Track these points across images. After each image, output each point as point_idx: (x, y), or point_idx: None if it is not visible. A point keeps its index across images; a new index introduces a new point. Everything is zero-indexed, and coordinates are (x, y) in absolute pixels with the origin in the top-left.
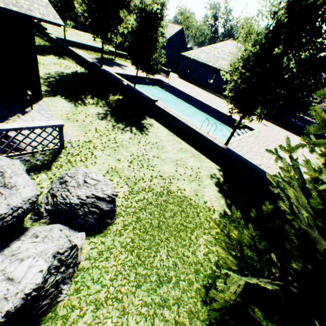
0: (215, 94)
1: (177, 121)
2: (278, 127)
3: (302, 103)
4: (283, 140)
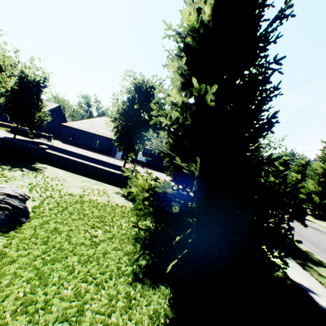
0: (103, 154)
1: (73, 162)
2: (156, 171)
3: None
4: (162, 177)
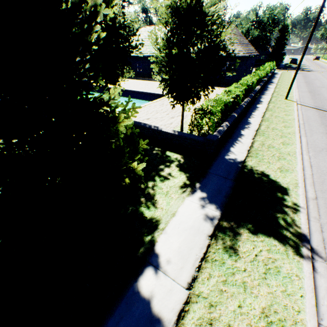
0: (146, 79)
1: None
2: None
3: None
4: None
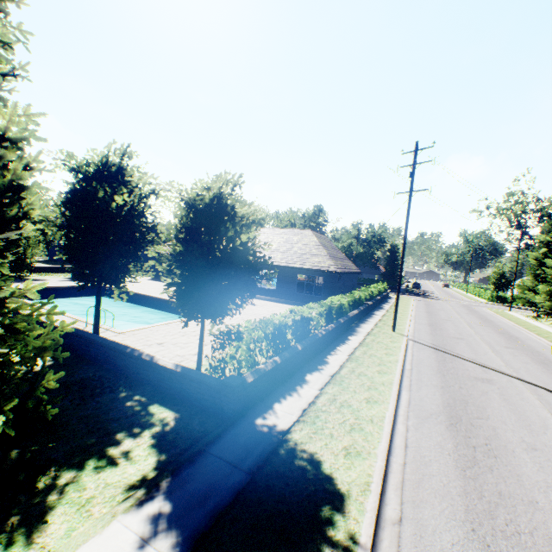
0: None
1: None
2: (278, 303)
3: (295, 268)
4: (265, 314)
